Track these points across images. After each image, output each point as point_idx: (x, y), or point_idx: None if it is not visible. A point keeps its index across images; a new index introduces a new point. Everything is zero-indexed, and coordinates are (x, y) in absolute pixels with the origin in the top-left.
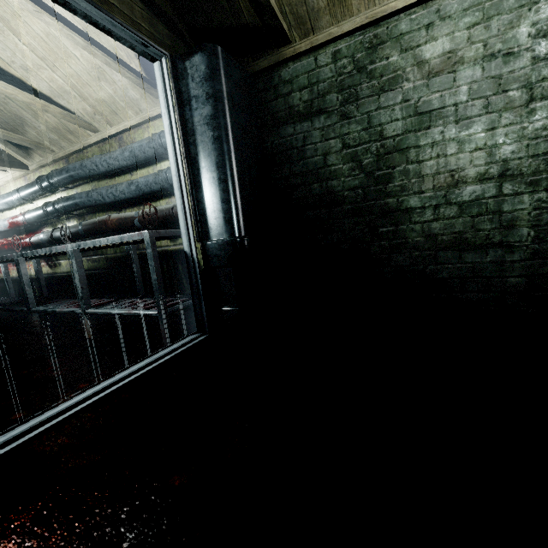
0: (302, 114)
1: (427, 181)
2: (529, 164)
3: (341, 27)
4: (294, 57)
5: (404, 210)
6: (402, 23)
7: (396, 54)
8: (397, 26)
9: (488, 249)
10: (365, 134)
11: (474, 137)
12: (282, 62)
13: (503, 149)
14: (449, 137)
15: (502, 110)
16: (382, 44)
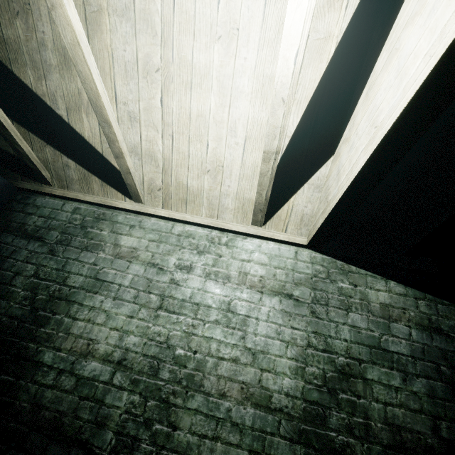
0: (28, 233)
1: (69, 341)
2: (140, 361)
3: (85, 196)
4: (52, 195)
5: (36, 362)
6: (121, 216)
7: (108, 231)
8: (118, 216)
9: (73, 447)
10: (55, 273)
11: (119, 317)
12: (41, 192)
13: (130, 338)
14: (105, 308)
15: (143, 305)
16: (104, 220)
